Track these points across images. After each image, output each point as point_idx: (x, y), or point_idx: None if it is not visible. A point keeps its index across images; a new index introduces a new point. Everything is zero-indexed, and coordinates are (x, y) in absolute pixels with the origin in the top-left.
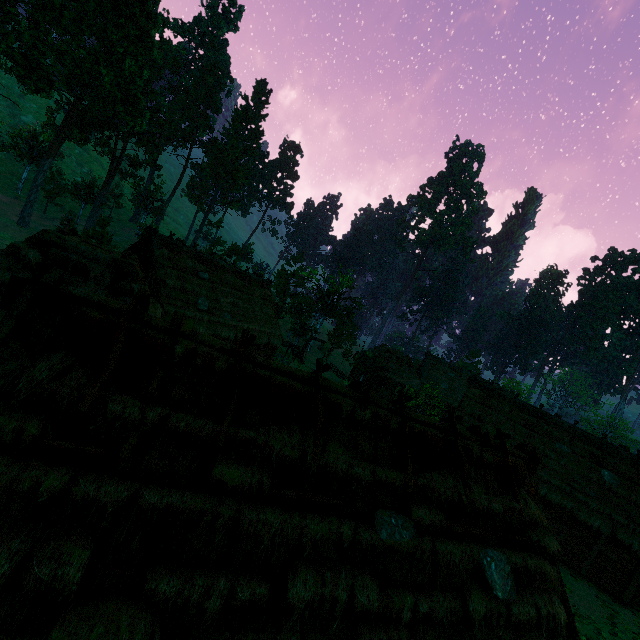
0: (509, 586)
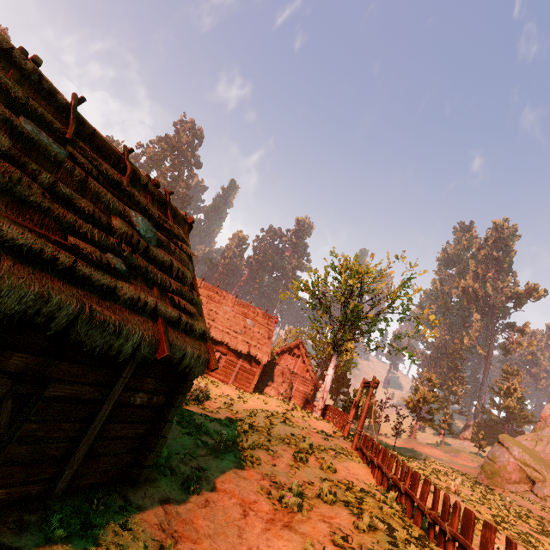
0: (151, 235)
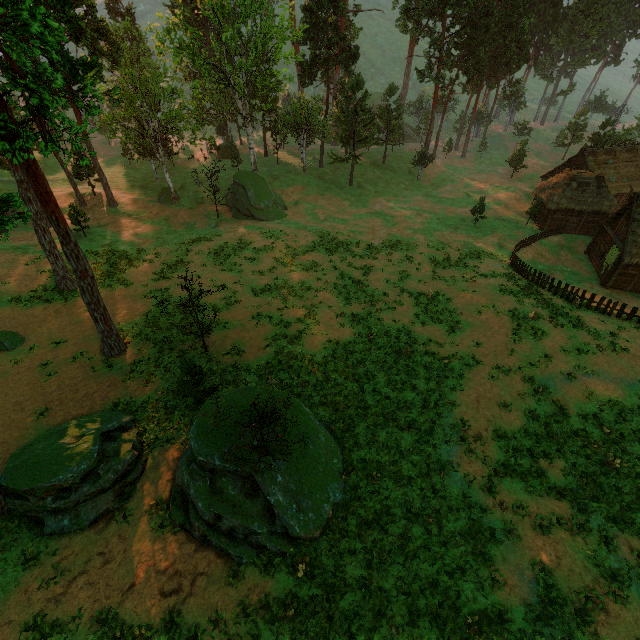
0: None
